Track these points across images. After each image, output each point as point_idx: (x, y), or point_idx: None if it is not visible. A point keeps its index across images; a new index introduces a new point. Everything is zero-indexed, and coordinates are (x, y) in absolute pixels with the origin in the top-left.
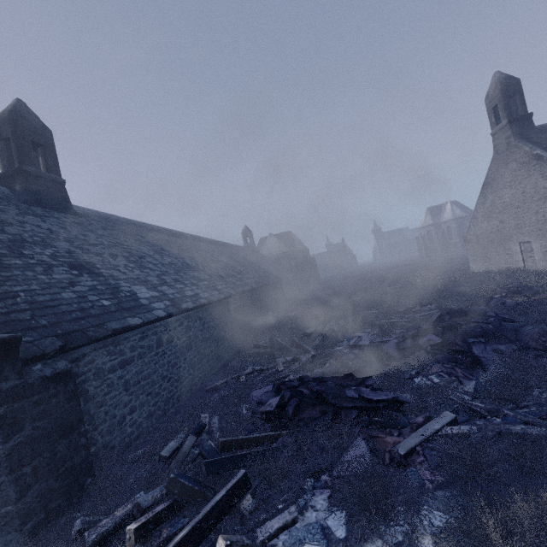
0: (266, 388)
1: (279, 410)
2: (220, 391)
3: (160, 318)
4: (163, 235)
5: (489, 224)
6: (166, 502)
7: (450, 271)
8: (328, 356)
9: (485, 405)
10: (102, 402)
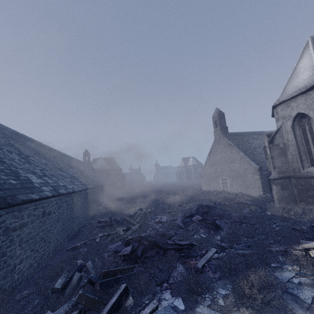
0: (117, 243)
1: (130, 254)
2: (78, 250)
3: (48, 197)
4: (36, 145)
5: (211, 169)
6: (75, 312)
7: (193, 189)
8: (147, 227)
9: (226, 244)
10: (4, 253)
